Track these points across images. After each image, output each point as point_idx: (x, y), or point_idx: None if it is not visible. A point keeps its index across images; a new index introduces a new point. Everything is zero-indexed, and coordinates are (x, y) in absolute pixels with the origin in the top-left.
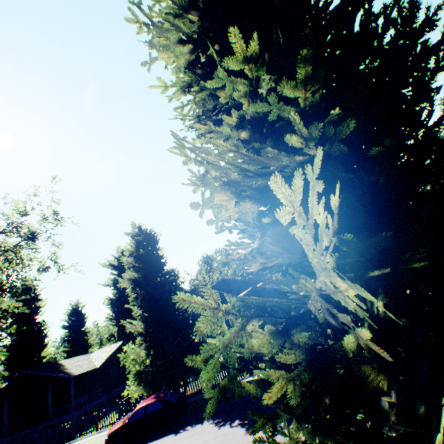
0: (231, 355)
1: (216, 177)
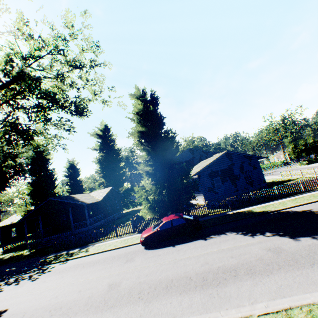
0: None
1: None
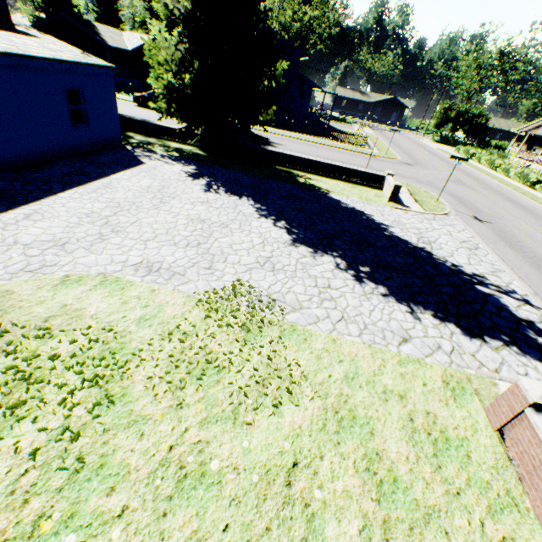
0: (152, 59)
1: None
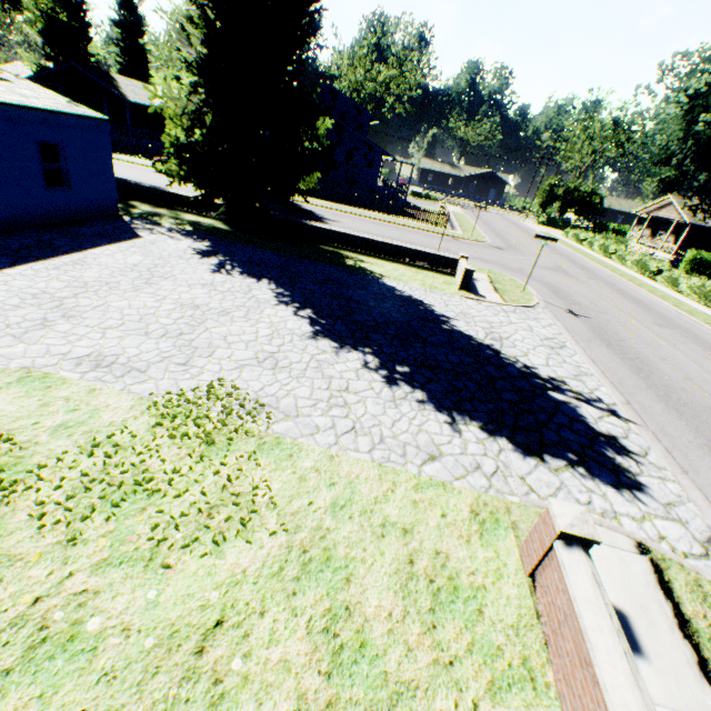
0: (159, 111)
1: (179, 33)
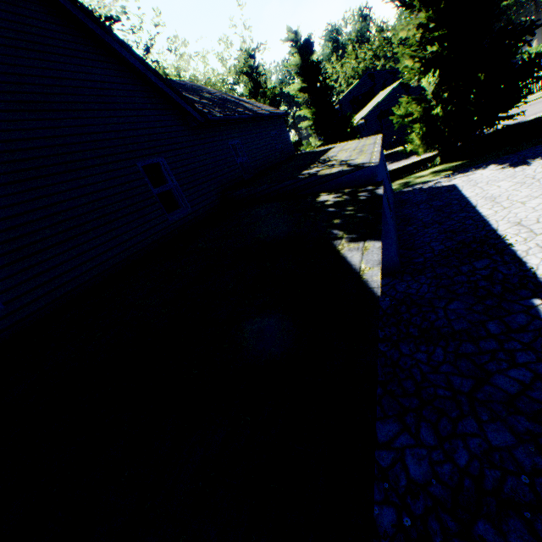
0: (407, 111)
1: (407, 55)
